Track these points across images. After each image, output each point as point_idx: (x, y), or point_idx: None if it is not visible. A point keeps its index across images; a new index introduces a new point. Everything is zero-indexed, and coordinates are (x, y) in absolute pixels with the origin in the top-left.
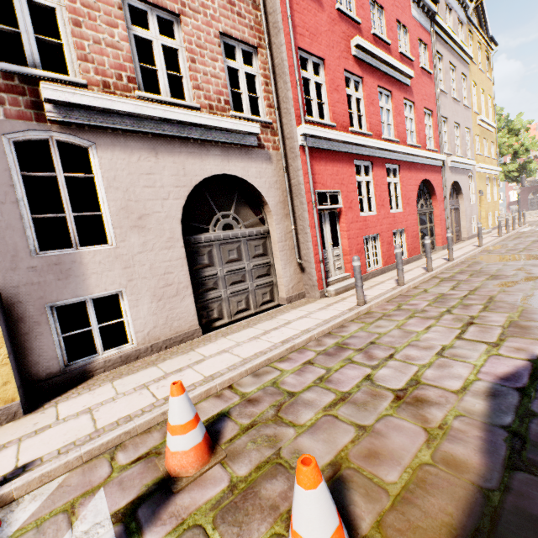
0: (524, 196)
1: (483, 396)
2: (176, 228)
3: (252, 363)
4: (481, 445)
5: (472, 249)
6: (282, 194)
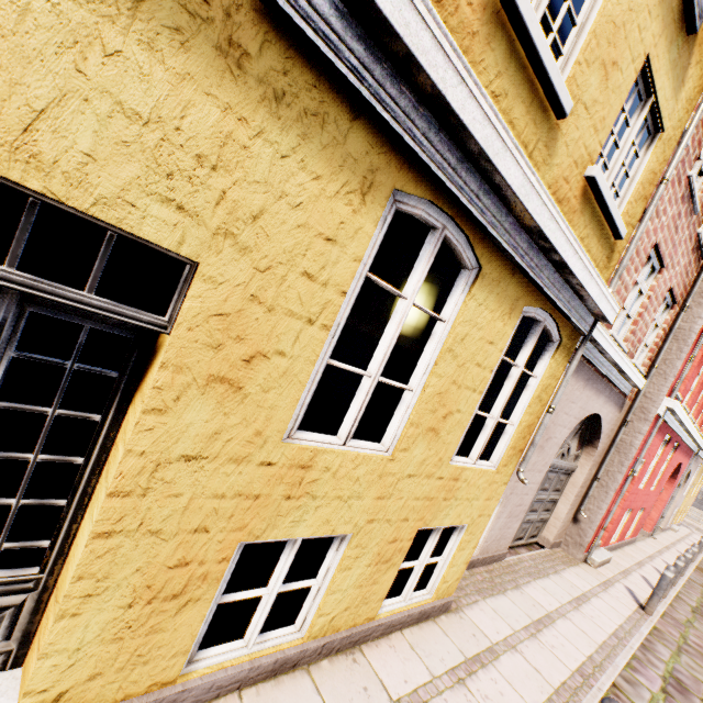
0: None
1: None
2: (553, 454)
3: (620, 663)
4: None
5: None
6: (607, 442)
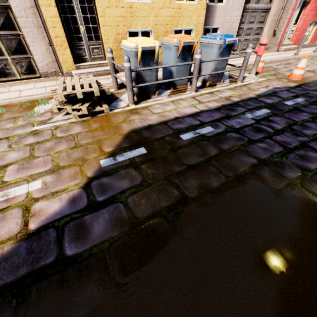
0: None
1: None
2: None
3: None
4: None
5: None
6: None
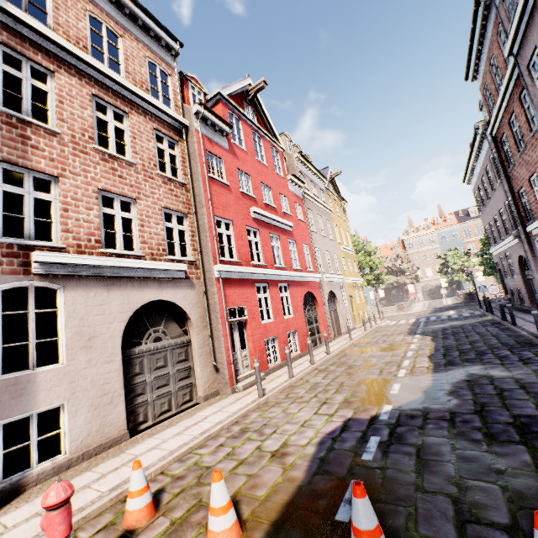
0: (388, 294)
1: (316, 445)
2: (117, 345)
3: (179, 452)
4: (306, 468)
5: (346, 342)
6: (202, 311)
